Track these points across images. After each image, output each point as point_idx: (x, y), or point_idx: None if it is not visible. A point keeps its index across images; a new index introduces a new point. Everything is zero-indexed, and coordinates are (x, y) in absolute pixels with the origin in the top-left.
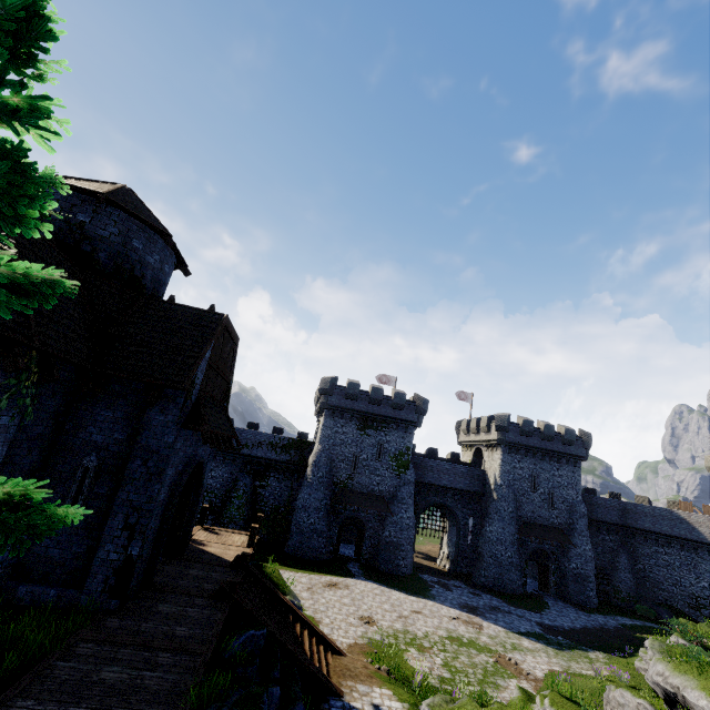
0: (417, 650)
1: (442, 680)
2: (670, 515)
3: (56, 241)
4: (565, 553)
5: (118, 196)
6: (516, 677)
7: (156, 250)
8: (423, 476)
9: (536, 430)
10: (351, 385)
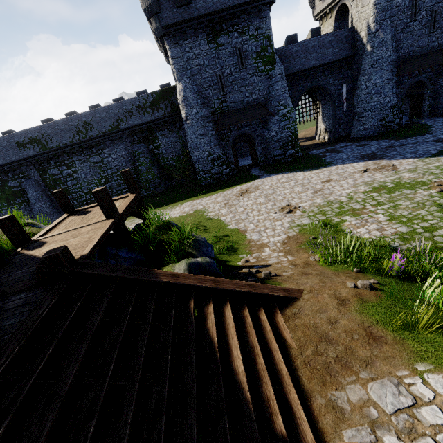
0: (352, 216)
1: (403, 239)
2: None
3: None
4: (442, 73)
5: None
6: None
7: None
8: (290, 67)
9: None
10: None
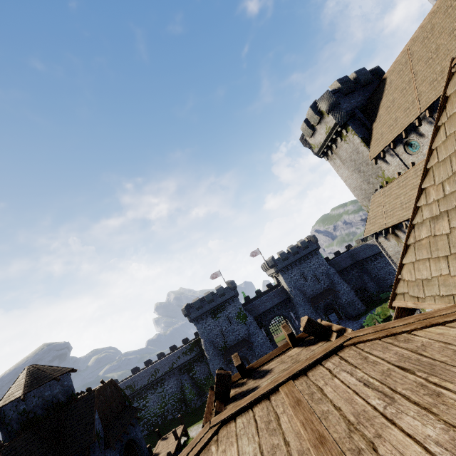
0: None
1: None
2: (367, 246)
3: (20, 423)
4: (337, 297)
5: (28, 384)
6: None
7: (56, 385)
8: (258, 311)
9: (288, 254)
10: (195, 303)
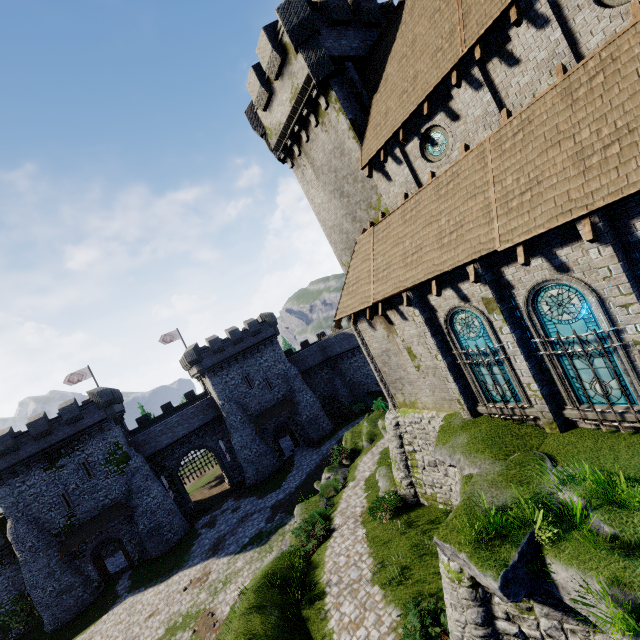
0: None
1: None
2: (345, 336)
3: None
4: (296, 412)
5: None
6: None
7: None
8: (158, 444)
9: (226, 342)
10: None
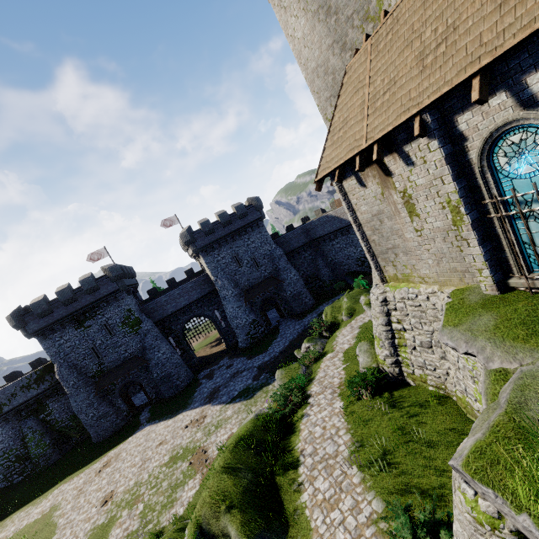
0: (129, 508)
1: None
2: (328, 218)
3: None
4: (281, 288)
5: None
6: (195, 473)
7: None
8: (164, 312)
9: (216, 224)
10: (34, 306)
